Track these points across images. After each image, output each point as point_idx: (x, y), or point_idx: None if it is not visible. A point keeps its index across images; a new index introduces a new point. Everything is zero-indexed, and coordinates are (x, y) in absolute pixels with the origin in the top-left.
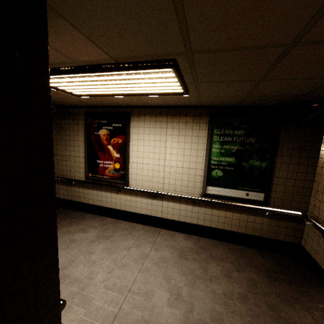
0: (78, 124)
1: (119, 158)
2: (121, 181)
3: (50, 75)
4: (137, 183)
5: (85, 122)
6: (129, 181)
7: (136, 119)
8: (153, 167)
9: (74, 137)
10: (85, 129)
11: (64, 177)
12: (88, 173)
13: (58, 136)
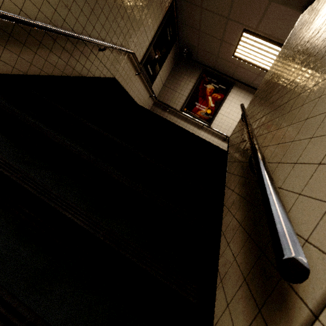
0: (194, 74)
1: (213, 107)
2: (207, 122)
3: (263, 40)
4: (217, 127)
5: (201, 75)
6: (211, 124)
7: (236, 89)
8: (232, 122)
9: (186, 81)
10: (199, 79)
11: (165, 103)
12: (184, 108)
13: (174, 75)
